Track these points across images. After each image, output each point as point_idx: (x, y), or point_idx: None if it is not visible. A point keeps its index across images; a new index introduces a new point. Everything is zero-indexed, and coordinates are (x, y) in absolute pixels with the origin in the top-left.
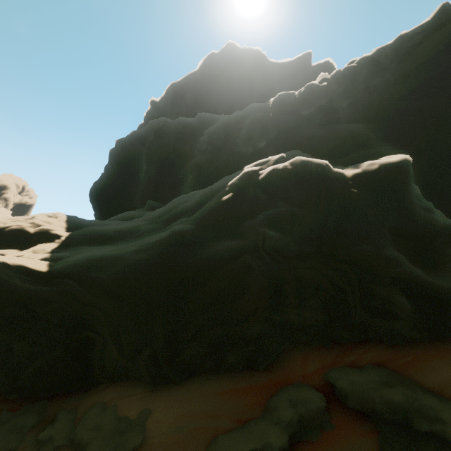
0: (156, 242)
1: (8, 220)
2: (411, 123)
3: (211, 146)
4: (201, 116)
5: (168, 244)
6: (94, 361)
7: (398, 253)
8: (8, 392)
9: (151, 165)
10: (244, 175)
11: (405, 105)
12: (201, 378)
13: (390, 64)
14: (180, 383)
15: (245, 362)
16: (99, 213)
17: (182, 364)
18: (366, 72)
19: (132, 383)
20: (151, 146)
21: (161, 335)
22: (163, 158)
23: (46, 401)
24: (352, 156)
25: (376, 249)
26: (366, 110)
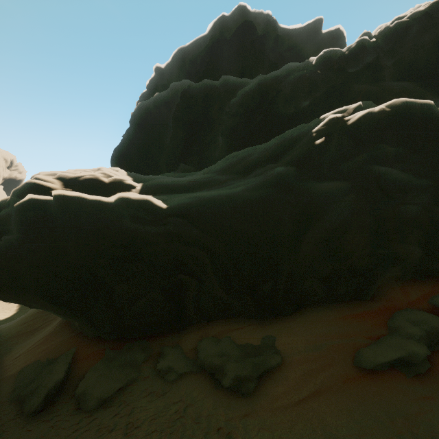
0: (264, 182)
1: (74, 171)
2: None
3: (243, 109)
4: (225, 79)
5: (278, 183)
6: (188, 302)
7: None
8: (112, 332)
9: (179, 129)
10: (330, 122)
11: None
12: (313, 308)
13: None
14: (291, 314)
15: (353, 293)
16: None
17: (299, 295)
18: (418, 27)
19: (234, 319)
20: (179, 108)
21: (286, 266)
22: (191, 121)
23: (145, 340)
24: None
25: None
26: (412, 69)
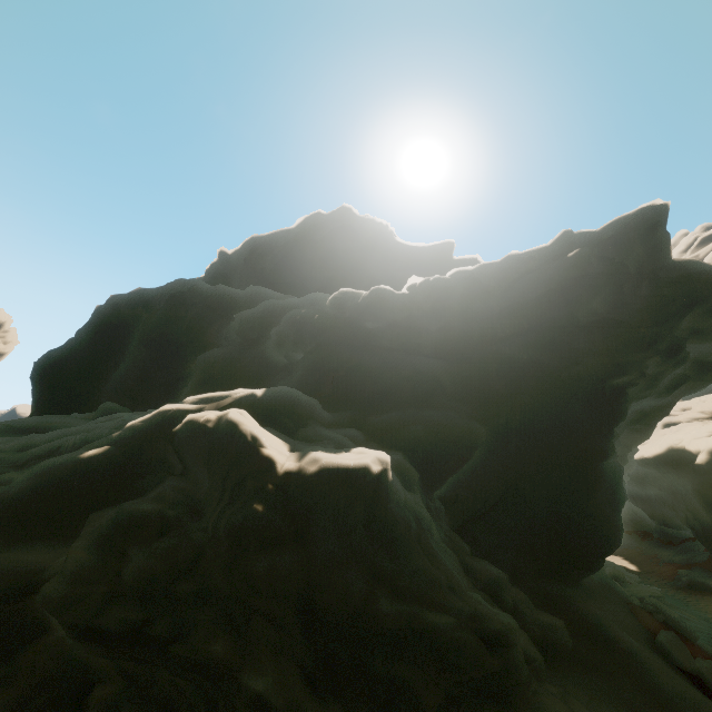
0: None
1: None
2: (509, 381)
3: (241, 339)
4: (254, 290)
5: None
6: None
7: (271, 686)
8: None
9: (144, 345)
10: (157, 416)
11: (509, 350)
12: None
13: (495, 288)
14: None
15: None
16: (34, 402)
17: None
18: (463, 290)
19: None
20: (154, 316)
21: None
22: (164, 339)
23: None
24: (392, 415)
25: (239, 662)
26: (461, 343)
